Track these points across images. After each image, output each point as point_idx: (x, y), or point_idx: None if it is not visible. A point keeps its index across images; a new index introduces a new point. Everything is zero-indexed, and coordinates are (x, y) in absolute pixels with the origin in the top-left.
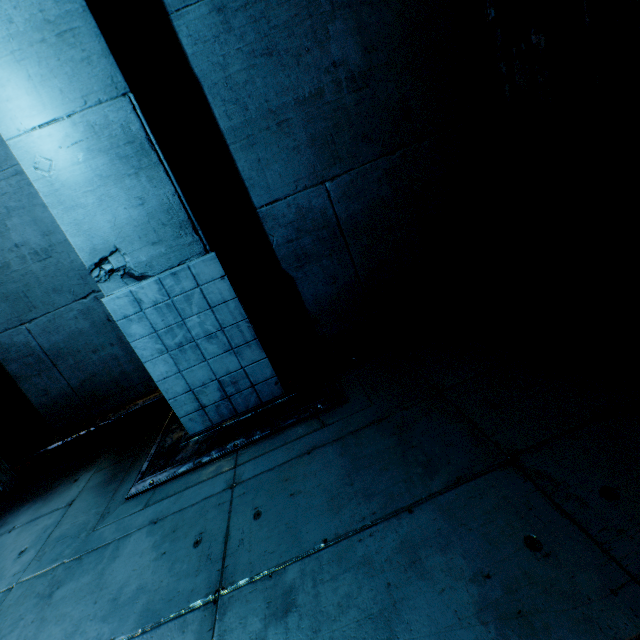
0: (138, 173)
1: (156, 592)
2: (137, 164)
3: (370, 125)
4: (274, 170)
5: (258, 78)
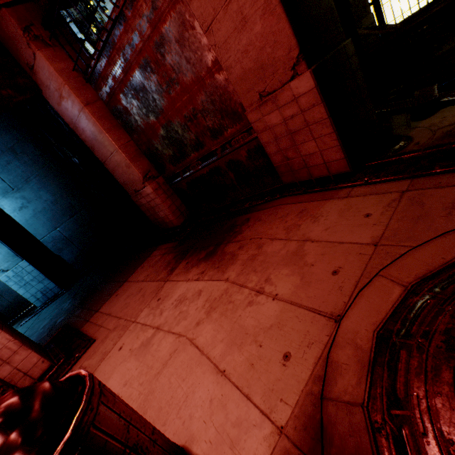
0: None
1: None
2: None
3: (63, 211)
4: (41, 229)
5: (26, 209)
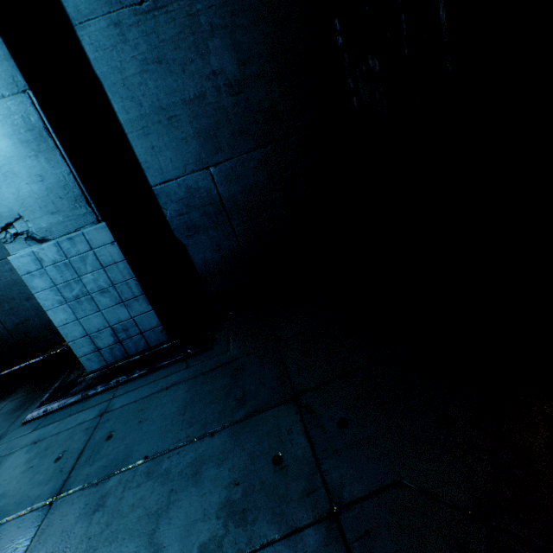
0: (38, 155)
1: (13, 497)
2: (37, 148)
3: (246, 123)
4: (166, 156)
5: (150, 81)
